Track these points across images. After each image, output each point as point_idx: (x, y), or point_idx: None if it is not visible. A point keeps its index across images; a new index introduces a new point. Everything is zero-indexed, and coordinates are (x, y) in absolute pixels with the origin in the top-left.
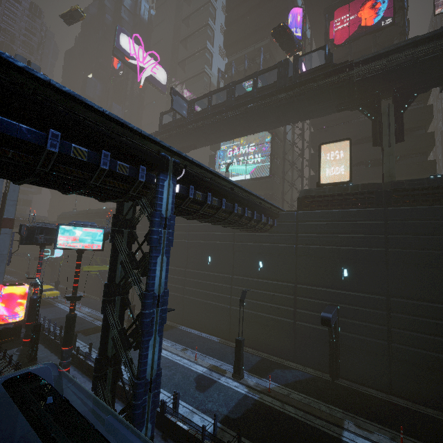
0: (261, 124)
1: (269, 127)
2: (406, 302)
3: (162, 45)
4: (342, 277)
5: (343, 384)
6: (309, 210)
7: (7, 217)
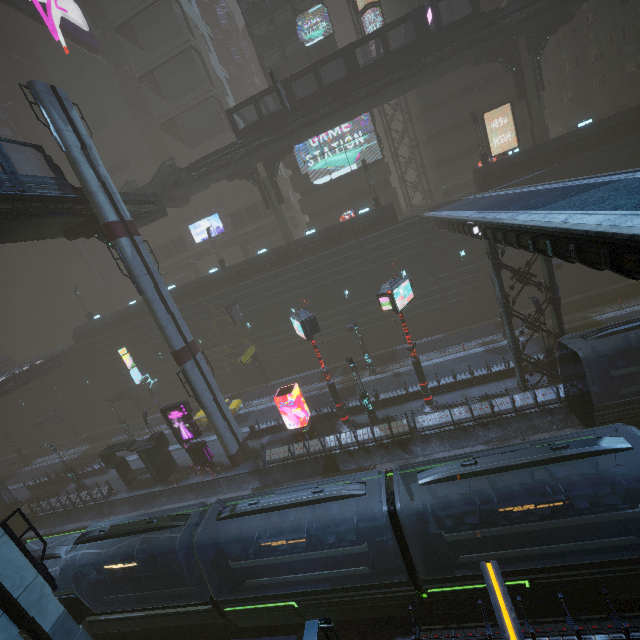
0: (388, 97)
1: (393, 98)
2: None
3: None
4: None
5: None
6: (496, 187)
7: (190, 341)
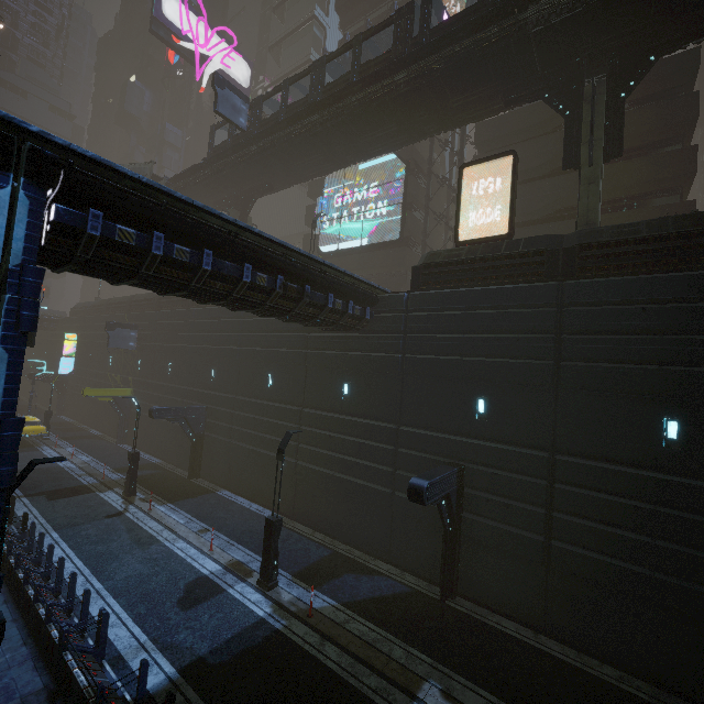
0: (375, 138)
1: (390, 145)
2: (584, 463)
3: (245, 18)
4: (476, 415)
5: (460, 608)
6: (430, 290)
7: None
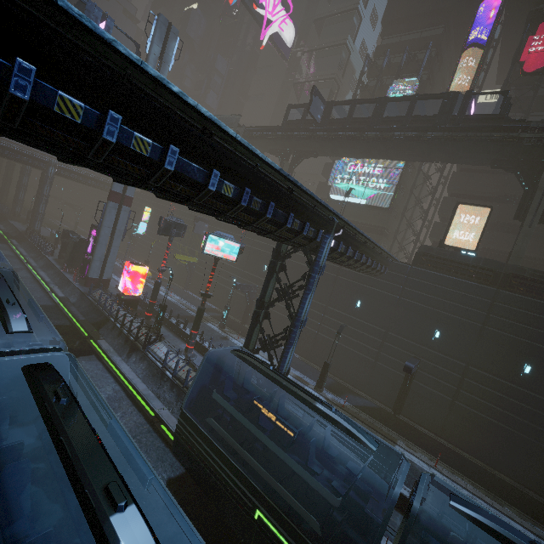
0: (401, 154)
1: (408, 159)
2: (482, 373)
3: None
4: (433, 338)
5: (402, 419)
6: (423, 268)
7: (128, 195)
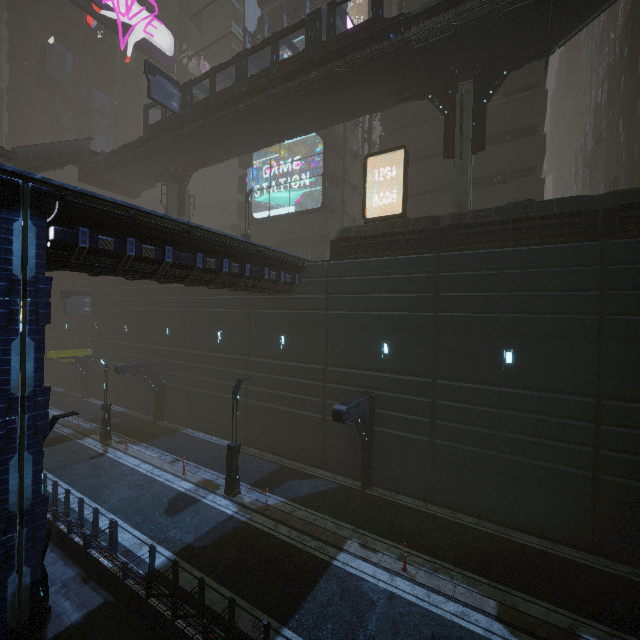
0: (295, 123)
1: (309, 129)
2: (454, 385)
3: None
4: (382, 355)
5: (374, 494)
6: (345, 260)
7: None
